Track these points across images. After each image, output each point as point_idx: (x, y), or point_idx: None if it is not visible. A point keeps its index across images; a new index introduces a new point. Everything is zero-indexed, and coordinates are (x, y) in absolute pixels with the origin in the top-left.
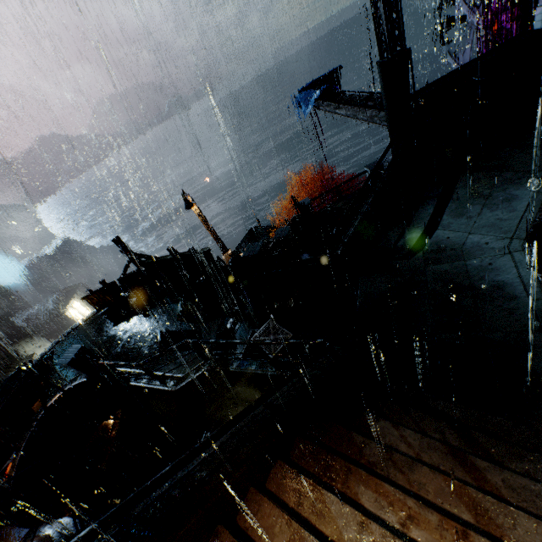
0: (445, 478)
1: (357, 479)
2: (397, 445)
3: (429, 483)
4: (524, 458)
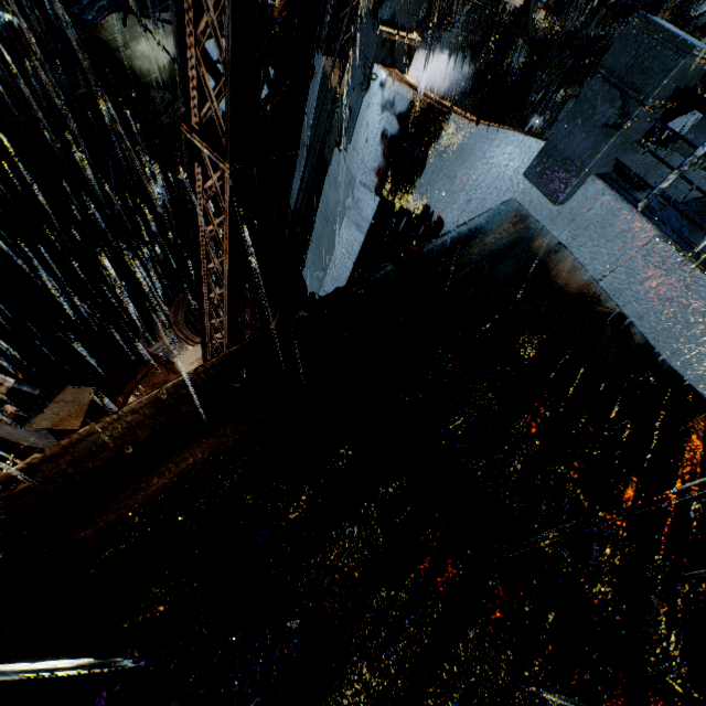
0: None
1: None
2: None
3: None
4: None
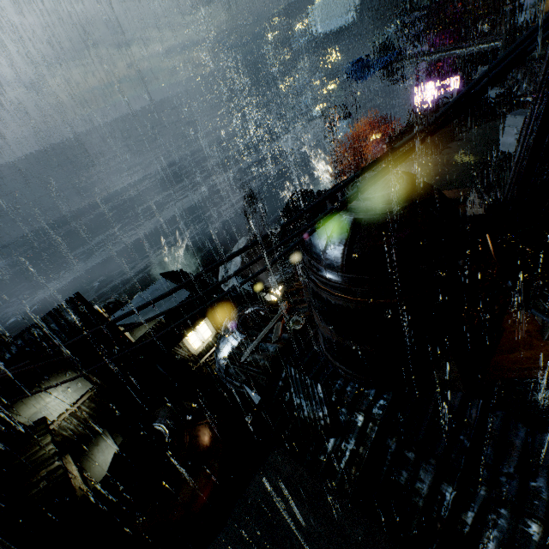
0: None
1: None
2: None
3: None
4: None
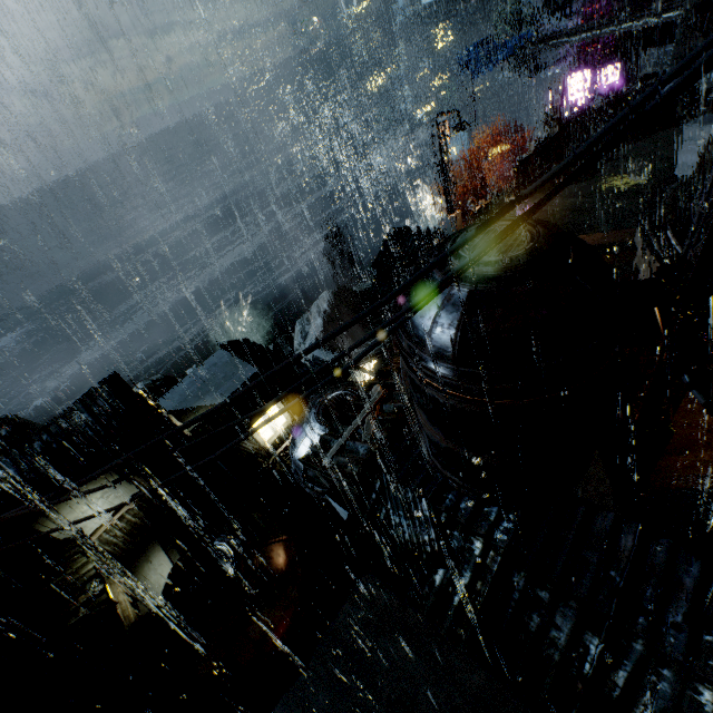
0: None
1: None
2: None
3: None
4: None
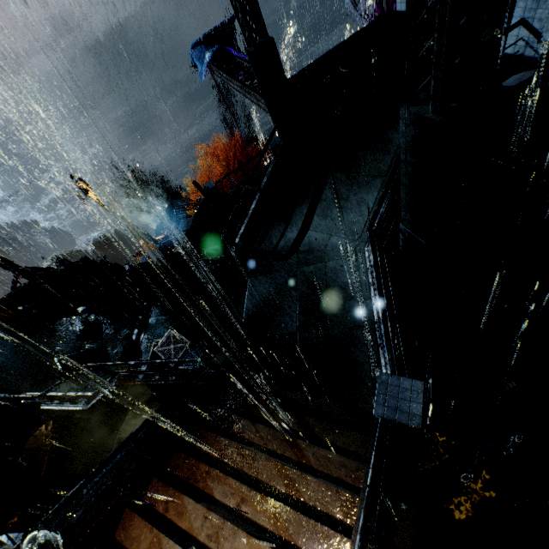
0: (274, 463)
1: (213, 478)
2: (253, 438)
3: (264, 468)
4: (333, 431)
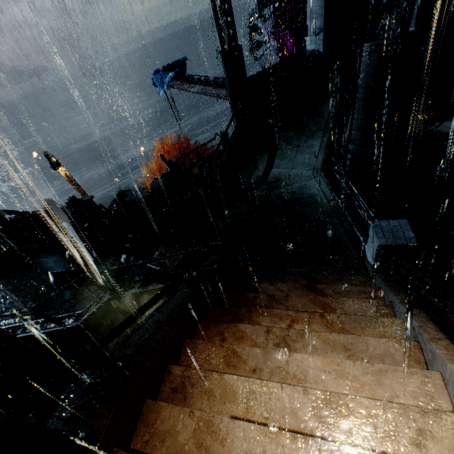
0: (306, 298)
1: (257, 314)
2: (275, 294)
3: (298, 303)
4: (340, 279)
